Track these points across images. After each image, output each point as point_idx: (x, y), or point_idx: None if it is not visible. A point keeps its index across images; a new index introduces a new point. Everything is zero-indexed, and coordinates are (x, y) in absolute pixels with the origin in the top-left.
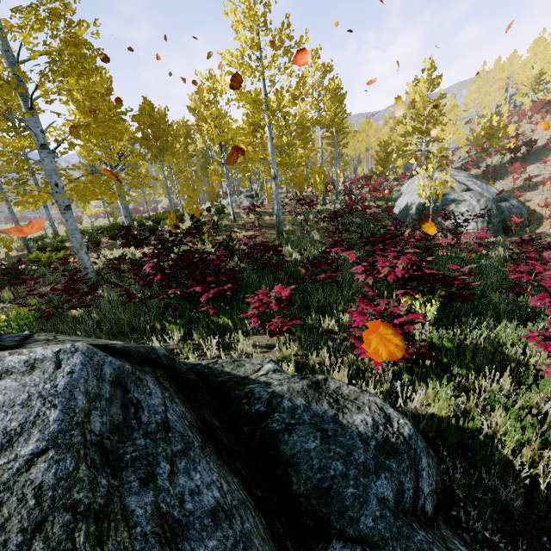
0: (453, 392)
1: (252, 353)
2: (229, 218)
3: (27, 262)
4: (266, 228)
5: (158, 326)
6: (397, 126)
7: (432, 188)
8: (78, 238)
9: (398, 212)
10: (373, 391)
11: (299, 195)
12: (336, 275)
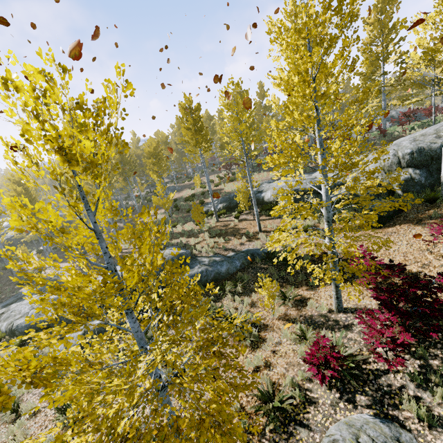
0: None
1: None
2: None
3: None
4: None
5: None
6: None
7: None
8: None
9: None
10: None
11: None
12: None
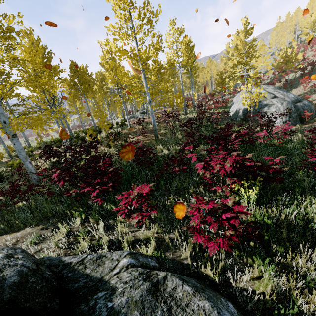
0: (274, 267)
1: (127, 232)
2: (127, 128)
3: (8, 166)
4: (149, 133)
5: (68, 213)
6: (228, 62)
7: (251, 98)
8: (23, 154)
9: (231, 114)
10: (210, 271)
11: (171, 109)
12: (186, 168)
